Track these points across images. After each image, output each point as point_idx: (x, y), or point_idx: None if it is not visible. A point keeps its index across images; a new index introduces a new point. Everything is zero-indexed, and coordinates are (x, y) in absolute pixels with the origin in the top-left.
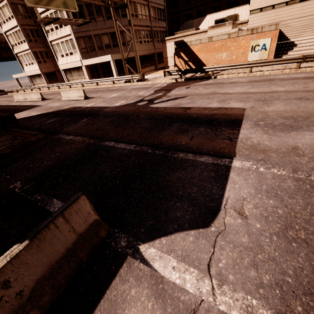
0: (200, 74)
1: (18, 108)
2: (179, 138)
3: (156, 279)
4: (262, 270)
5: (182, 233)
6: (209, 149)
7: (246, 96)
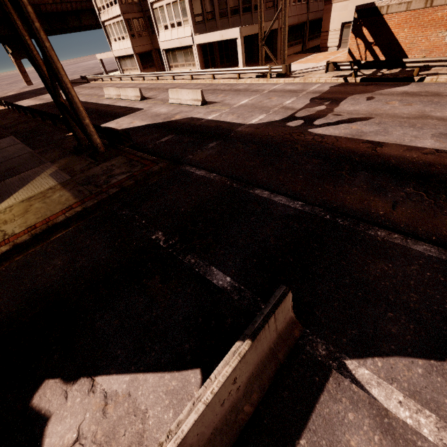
0: (391, 69)
1: (114, 111)
2: (373, 201)
3: (378, 410)
4: None
5: (405, 359)
6: (428, 231)
7: None
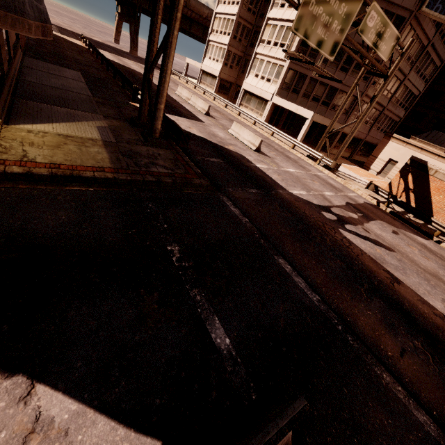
0: (417, 218)
1: (179, 108)
2: (383, 336)
3: None
4: None
5: None
6: (430, 401)
7: None
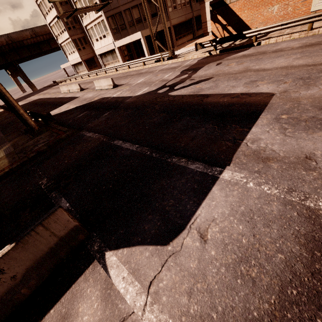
0: (242, 40)
1: (62, 101)
2: (181, 137)
3: (107, 285)
4: (194, 299)
5: (142, 247)
6: (205, 153)
7: (284, 73)
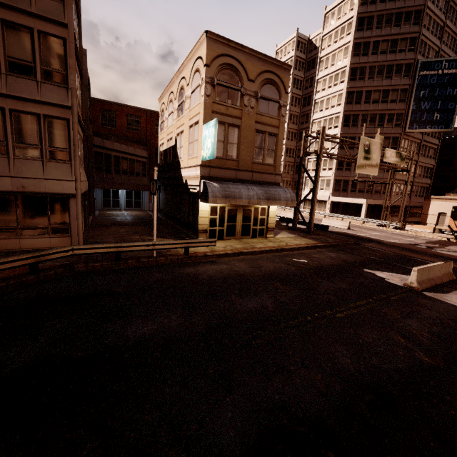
0: None
1: None
2: None
3: None
4: None
5: None
6: None
7: None
